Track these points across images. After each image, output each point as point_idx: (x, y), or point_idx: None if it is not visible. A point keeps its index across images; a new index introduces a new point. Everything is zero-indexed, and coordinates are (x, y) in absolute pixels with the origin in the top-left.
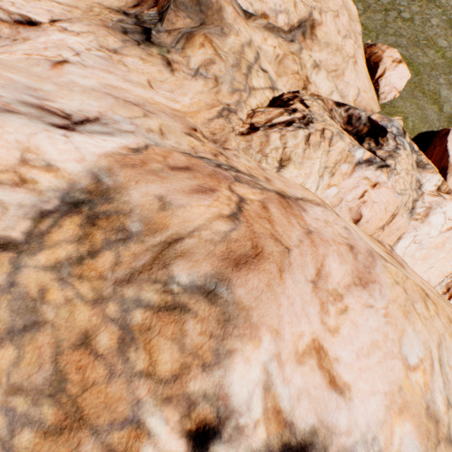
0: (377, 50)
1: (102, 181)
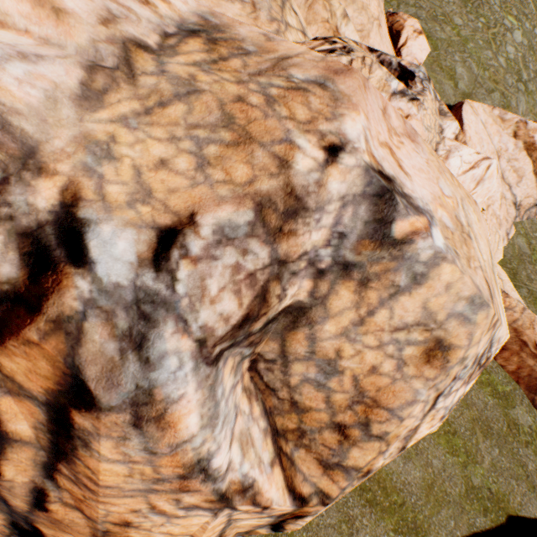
0: (399, 19)
1: (209, 21)
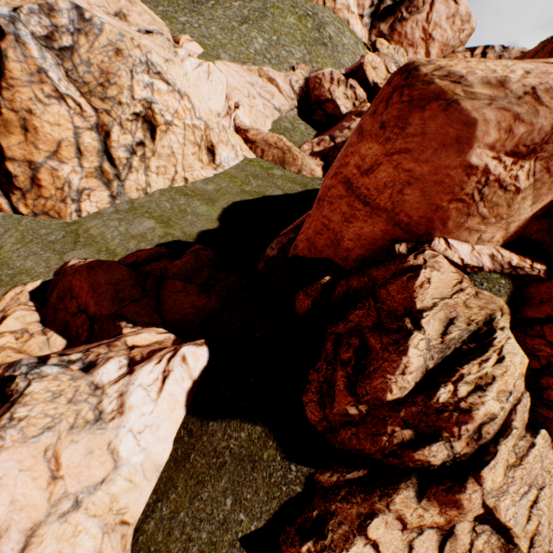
0: (179, 37)
1: None
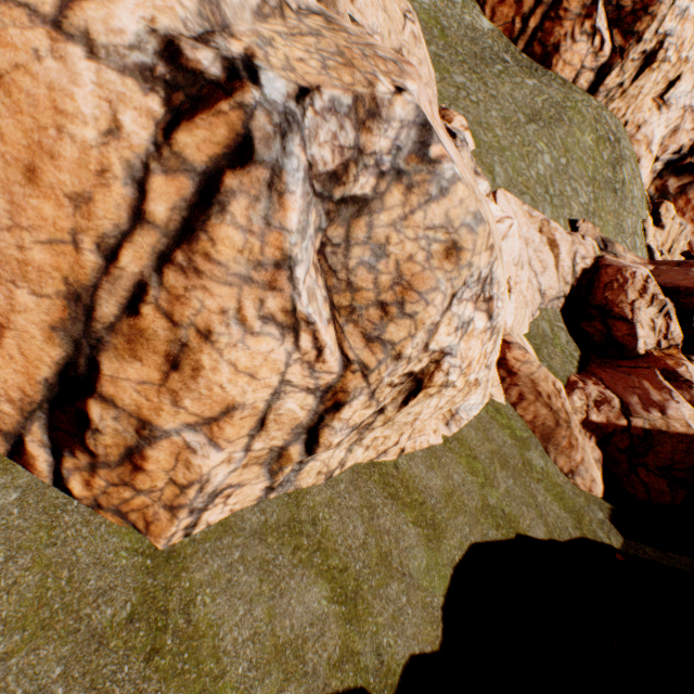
0: (450, 114)
1: (325, 13)
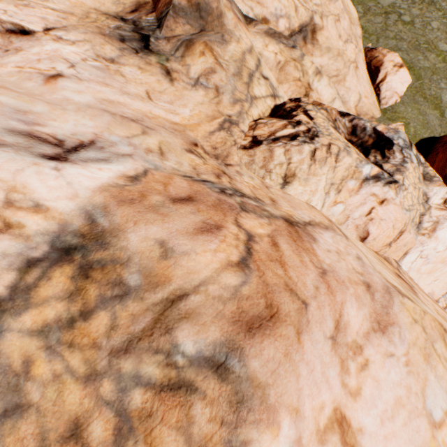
0: (378, 54)
1: (96, 222)
